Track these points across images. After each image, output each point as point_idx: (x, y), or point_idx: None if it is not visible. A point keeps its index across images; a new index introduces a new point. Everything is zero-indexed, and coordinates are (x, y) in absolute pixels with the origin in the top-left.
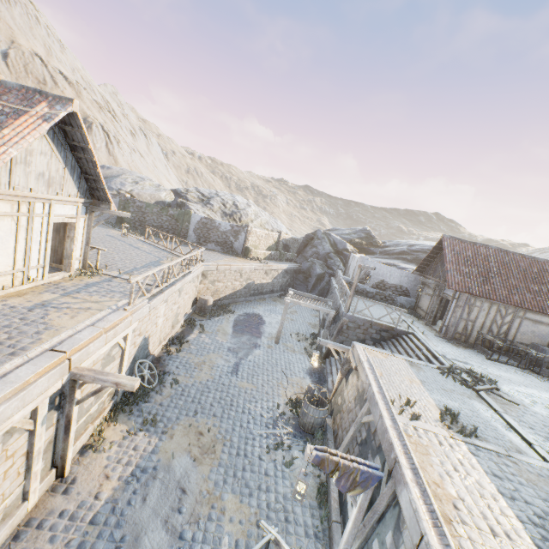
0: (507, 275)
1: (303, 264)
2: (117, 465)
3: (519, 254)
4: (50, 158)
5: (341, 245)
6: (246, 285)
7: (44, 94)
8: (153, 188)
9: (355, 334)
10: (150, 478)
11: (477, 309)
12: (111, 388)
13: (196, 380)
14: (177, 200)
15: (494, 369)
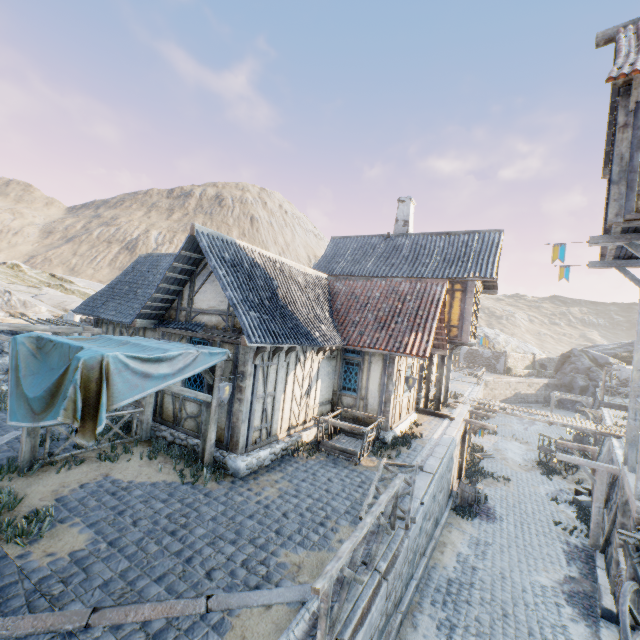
0: None
1: (562, 379)
2: (490, 438)
3: None
4: None
5: (602, 360)
6: (514, 394)
7: None
8: None
9: None
10: (505, 442)
11: None
12: None
13: (505, 428)
14: None
15: None
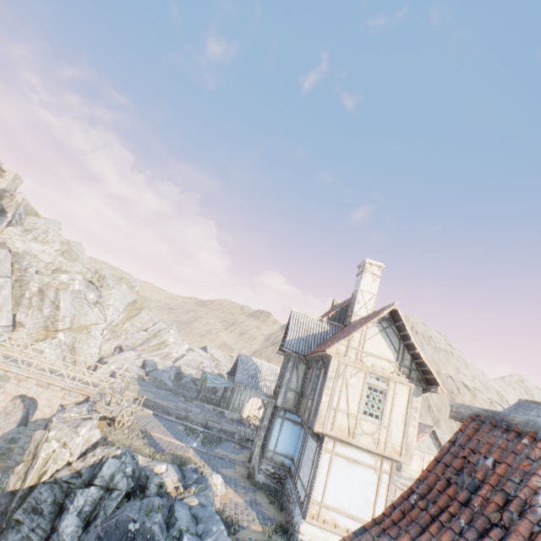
0: None
1: None
2: None
3: None
4: (429, 441)
5: None
6: None
7: (427, 425)
8: None
9: None
10: None
11: None
12: None
13: None
14: None
15: None
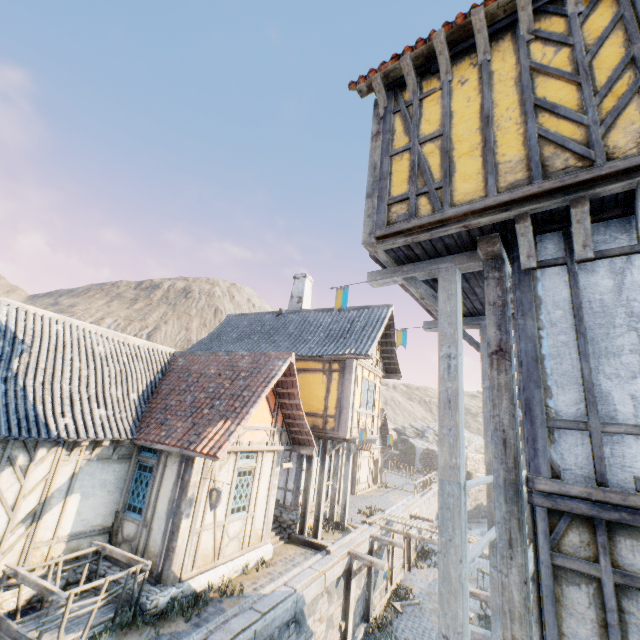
0: None
1: None
2: (429, 573)
3: None
4: None
5: None
6: (475, 505)
7: None
8: None
9: None
10: None
11: None
12: (414, 542)
13: None
14: (400, 437)
15: None
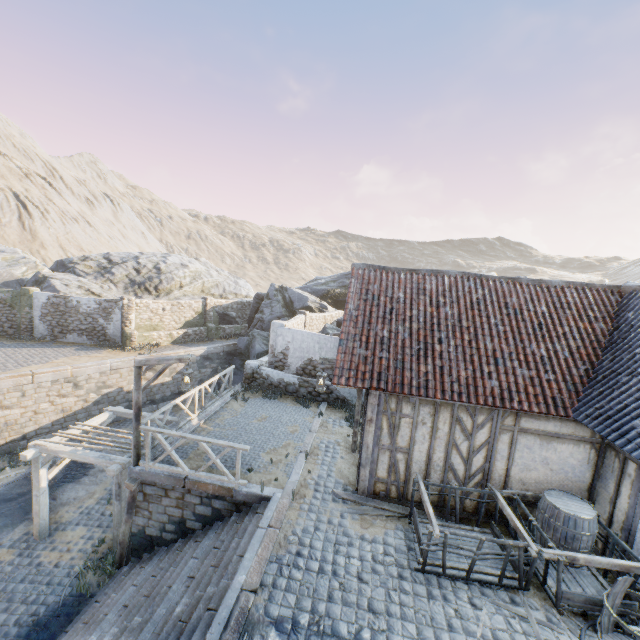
0: (476, 330)
1: (239, 341)
2: None
3: (508, 278)
4: None
5: (300, 303)
6: (101, 397)
7: None
8: (4, 263)
9: (164, 510)
10: None
11: (408, 421)
12: None
13: None
14: (37, 275)
15: (402, 636)
